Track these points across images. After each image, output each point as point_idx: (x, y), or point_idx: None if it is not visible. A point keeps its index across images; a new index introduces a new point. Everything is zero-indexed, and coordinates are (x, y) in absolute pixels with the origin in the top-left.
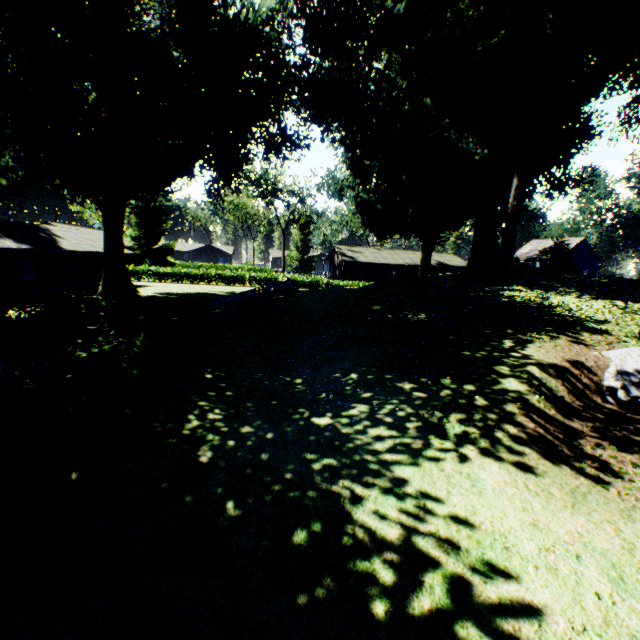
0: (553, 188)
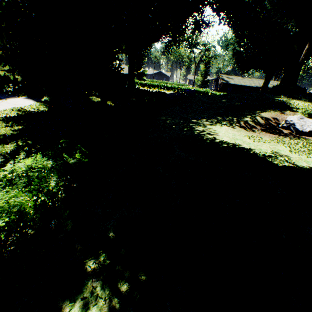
0: None
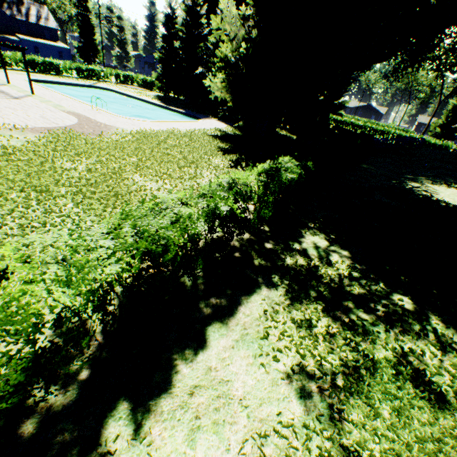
0: None
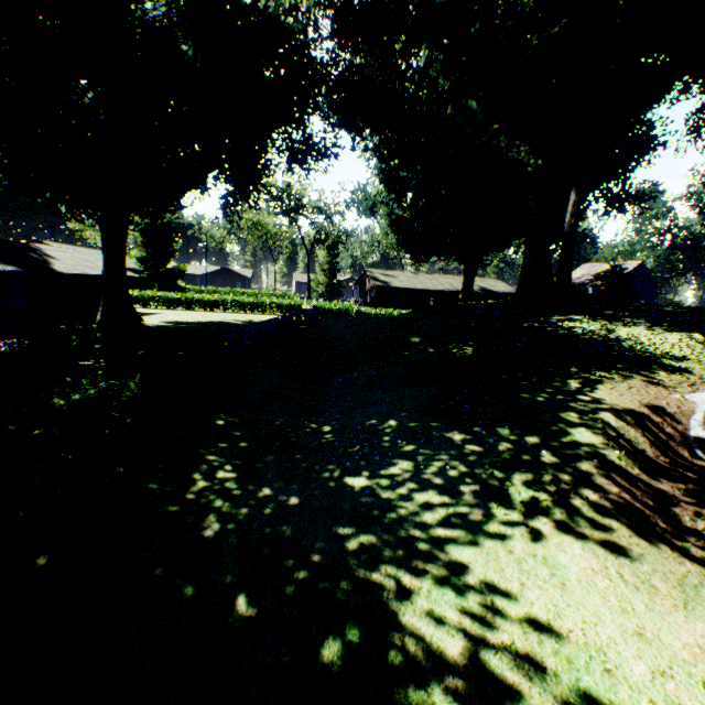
0: (611, 205)
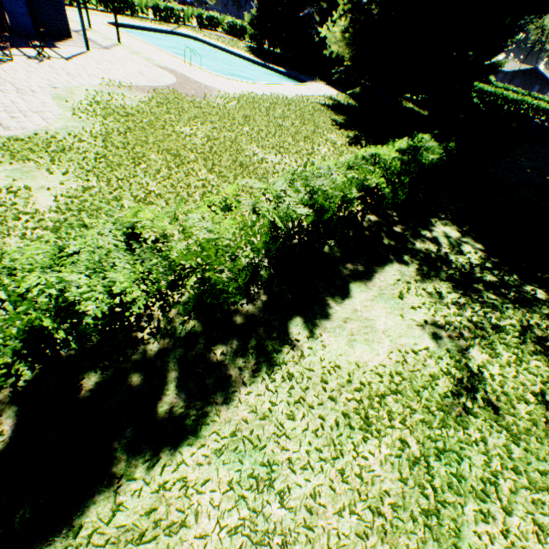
0: None
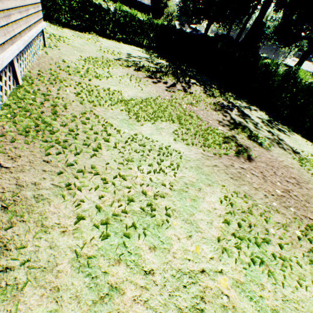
0: None
